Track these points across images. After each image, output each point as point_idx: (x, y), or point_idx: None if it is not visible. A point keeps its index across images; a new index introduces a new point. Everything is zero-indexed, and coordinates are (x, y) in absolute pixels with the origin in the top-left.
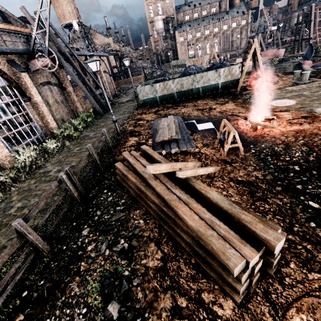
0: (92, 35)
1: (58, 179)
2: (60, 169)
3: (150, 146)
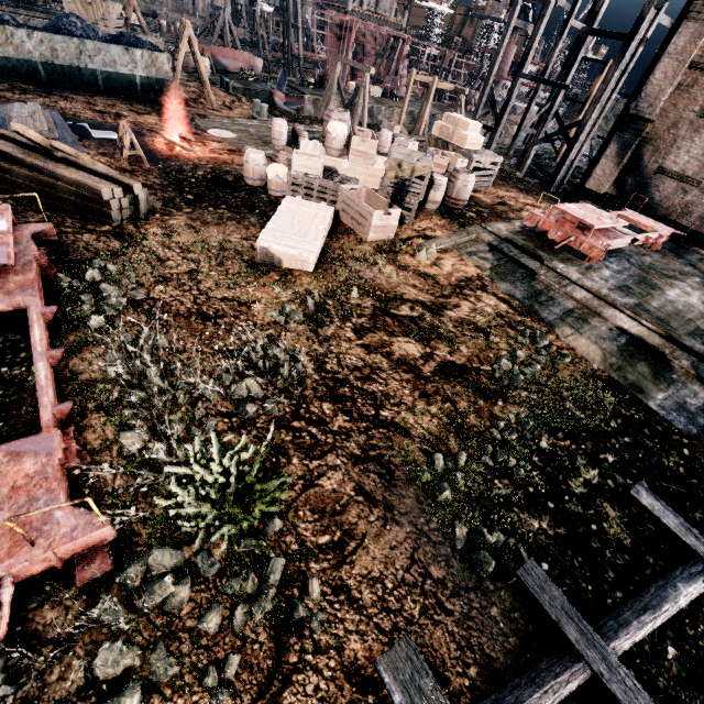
0: None
1: None
2: None
3: None
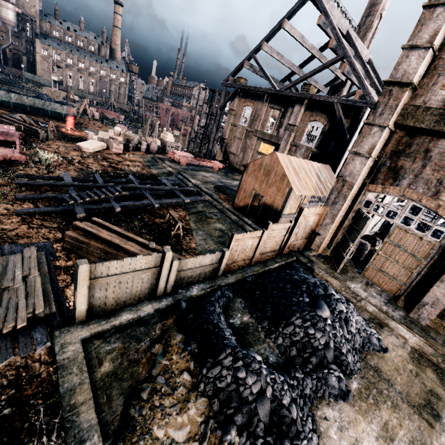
0: None
1: None
2: None
3: None
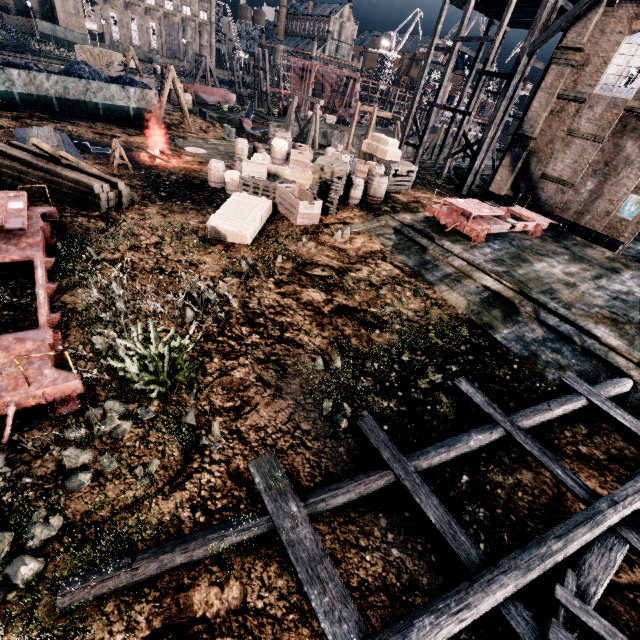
0: None
1: None
2: None
3: None
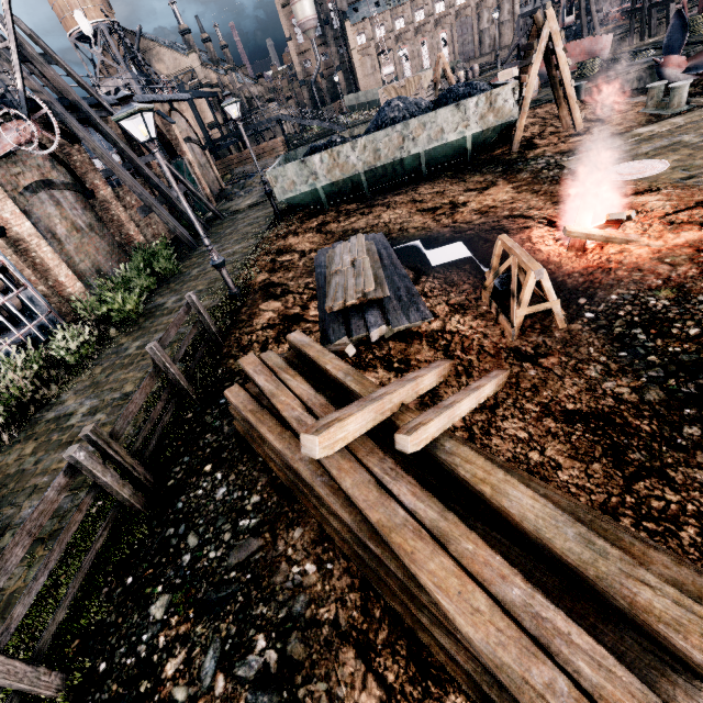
0: (147, 53)
1: (66, 466)
2: (96, 406)
3: (313, 323)
